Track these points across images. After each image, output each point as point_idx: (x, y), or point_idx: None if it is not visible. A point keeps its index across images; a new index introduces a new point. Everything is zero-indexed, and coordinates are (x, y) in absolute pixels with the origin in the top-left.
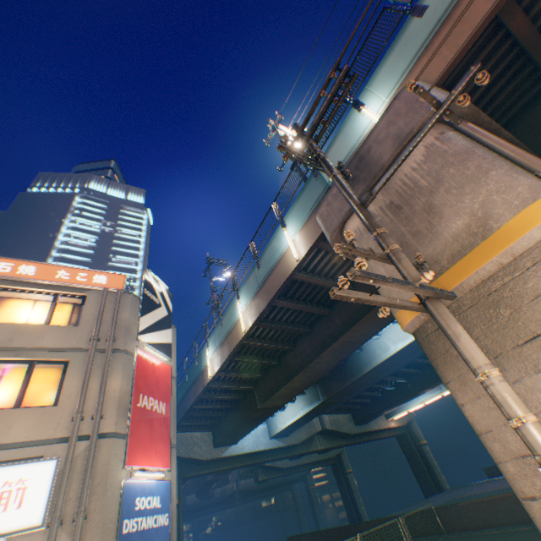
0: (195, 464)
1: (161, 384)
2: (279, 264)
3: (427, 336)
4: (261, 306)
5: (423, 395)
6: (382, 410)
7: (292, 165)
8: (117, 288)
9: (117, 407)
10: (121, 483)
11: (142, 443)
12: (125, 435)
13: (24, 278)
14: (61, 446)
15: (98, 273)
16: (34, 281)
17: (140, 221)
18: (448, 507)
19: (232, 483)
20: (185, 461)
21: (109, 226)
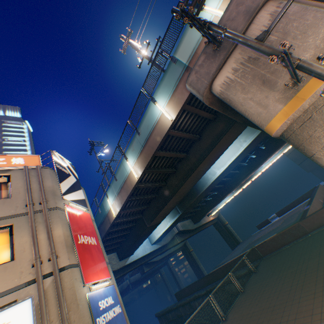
0: None
1: (87, 226)
2: (156, 127)
3: (293, 132)
4: (147, 158)
5: (225, 198)
6: (207, 211)
7: (149, 61)
8: (34, 166)
9: (66, 247)
10: (86, 297)
11: (90, 266)
12: (77, 265)
13: None
14: (29, 288)
15: (14, 157)
16: None
17: (22, 130)
18: (262, 244)
19: (126, 281)
20: None
21: None
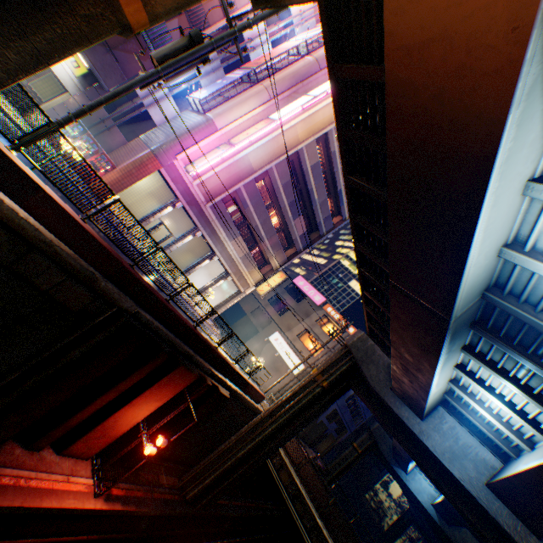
0: (381, 453)
1: None
2: None
3: None
4: None
5: None
6: None
7: None
8: None
9: None
10: None
11: None
12: None
13: (334, 318)
14: (307, 365)
15: (352, 327)
16: (335, 320)
17: None
18: None
19: None
20: (377, 444)
21: None
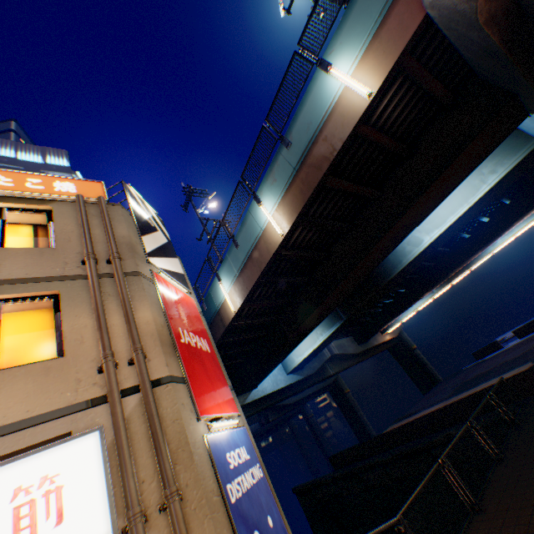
0: None
1: (193, 318)
2: (328, 122)
3: None
4: (306, 192)
5: (416, 302)
6: (384, 324)
7: None
8: (95, 198)
9: (160, 344)
10: (203, 441)
11: (204, 387)
12: (183, 380)
13: None
14: (95, 413)
15: (58, 180)
16: None
17: None
18: (522, 375)
19: None
20: None
21: None
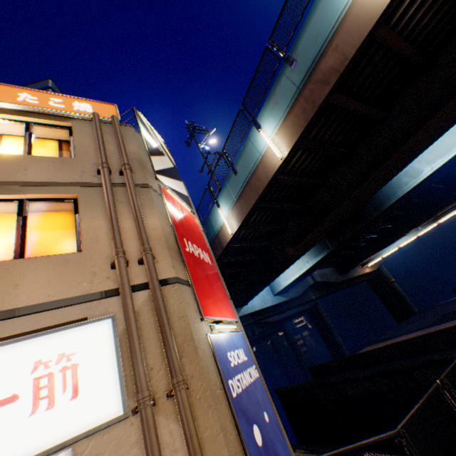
0: None
1: (196, 233)
2: (340, 29)
3: None
4: (309, 111)
5: (399, 239)
6: (366, 257)
7: None
8: (109, 118)
9: (167, 249)
10: (206, 339)
11: (206, 292)
12: (187, 283)
13: None
14: (108, 303)
15: (77, 101)
16: None
17: None
18: None
19: None
20: None
21: None
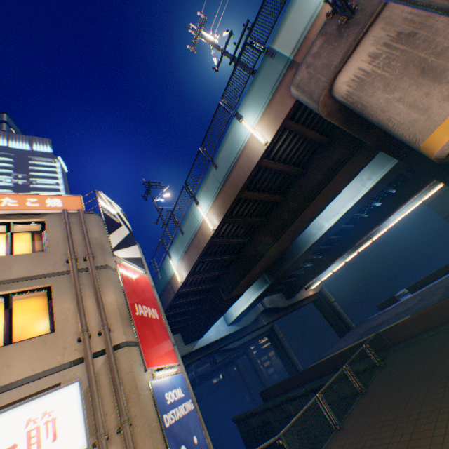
0: None
1: (146, 293)
2: (241, 156)
3: None
4: (228, 201)
5: (332, 265)
6: (306, 283)
7: (231, 60)
8: (76, 210)
9: (120, 319)
10: (148, 386)
11: (151, 346)
12: (136, 343)
13: None
14: (76, 369)
15: (49, 197)
16: None
17: (54, 169)
18: (391, 328)
19: (192, 373)
20: None
21: (21, 178)
